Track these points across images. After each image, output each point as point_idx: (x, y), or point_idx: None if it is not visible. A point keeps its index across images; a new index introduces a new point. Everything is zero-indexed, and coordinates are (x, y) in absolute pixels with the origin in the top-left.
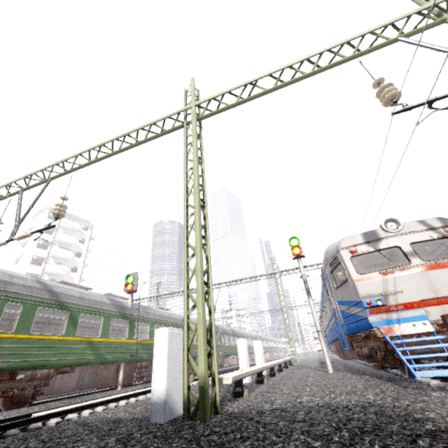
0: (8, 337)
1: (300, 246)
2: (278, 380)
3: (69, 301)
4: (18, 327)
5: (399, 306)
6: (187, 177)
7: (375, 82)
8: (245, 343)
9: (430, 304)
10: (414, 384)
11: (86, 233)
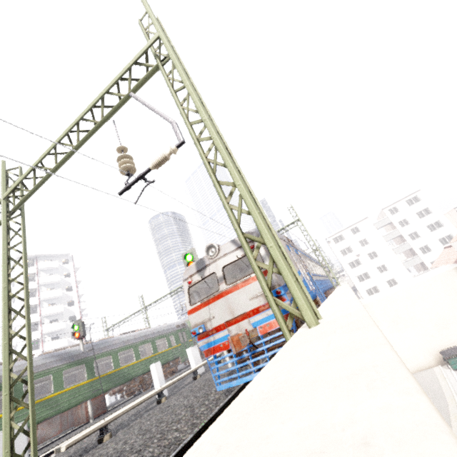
0: None
1: (194, 260)
2: (181, 391)
3: None
4: None
5: (213, 330)
6: (9, 280)
7: (118, 151)
8: (158, 366)
9: (231, 323)
10: None
11: (68, 266)
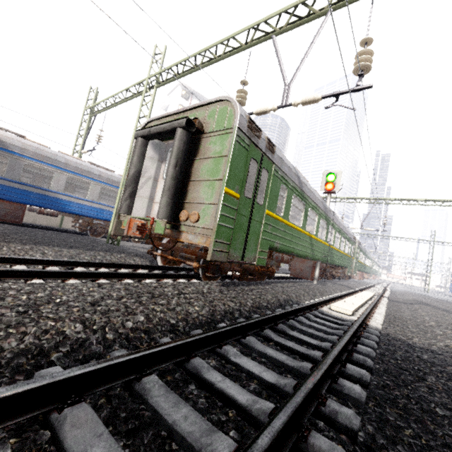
0: (280, 220)
1: None
2: None
3: (305, 192)
4: (284, 212)
5: None
6: None
7: None
8: None
9: None
10: None
11: None
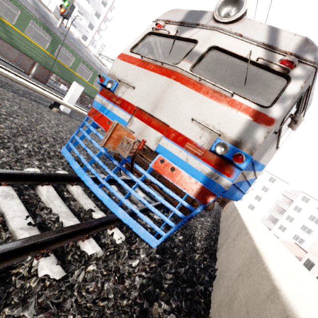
0: None
1: None
2: (74, 121)
3: None
4: None
5: (119, 100)
6: None
7: None
8: (79, 89)
9: (141, 117)
10: (103, 172)
11: None
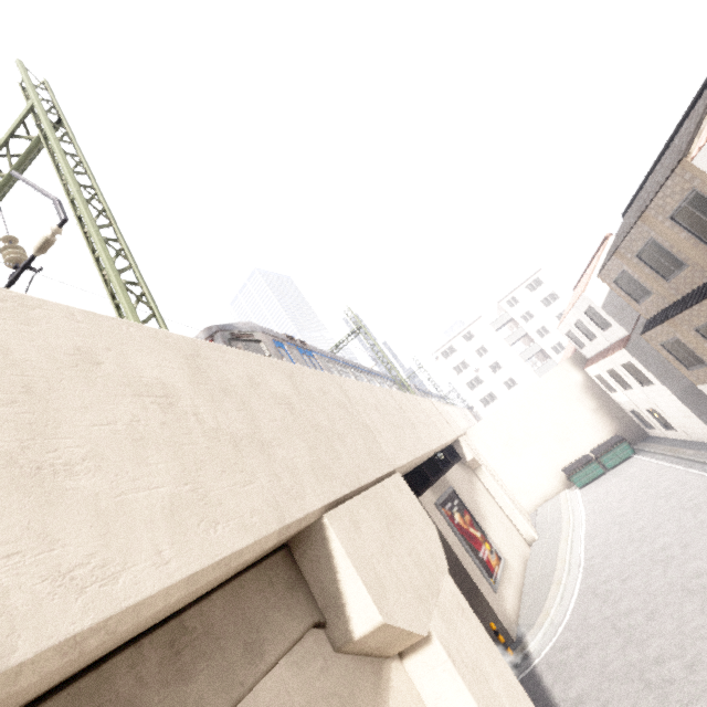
0: None
1: None
2: None
3: None
4: None
5: None
6: None
7: (5, 242)
8: None
9: None
10: None
11: None
